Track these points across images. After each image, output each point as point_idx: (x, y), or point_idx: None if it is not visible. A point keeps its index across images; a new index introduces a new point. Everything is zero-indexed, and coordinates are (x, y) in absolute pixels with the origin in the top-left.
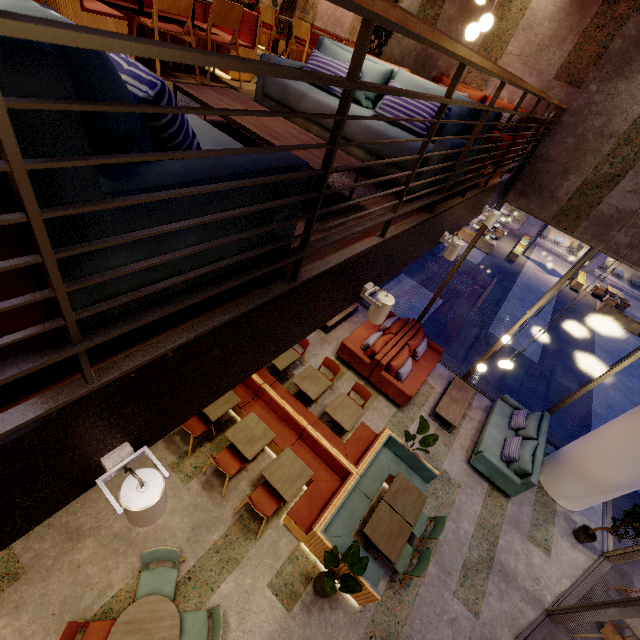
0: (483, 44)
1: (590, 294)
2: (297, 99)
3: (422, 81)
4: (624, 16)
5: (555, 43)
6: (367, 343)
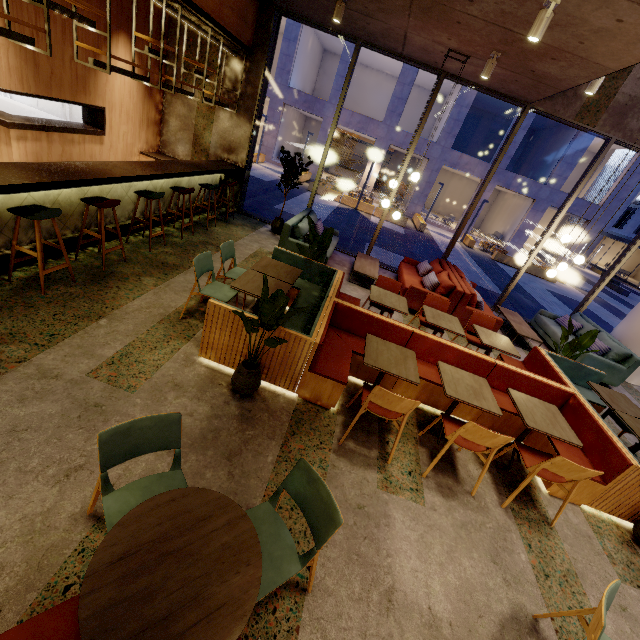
0: None
1: (479, 249)
2: None
3: None
4: None
5: None
6: (434, 282)
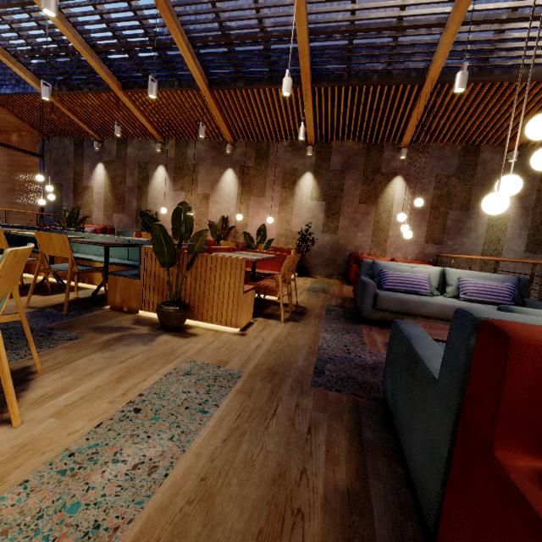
0: (373, 234)
1: None
2: (418, 307)
3: (475, 272)
4: (445, 212)
5: (416, 228)
6: None
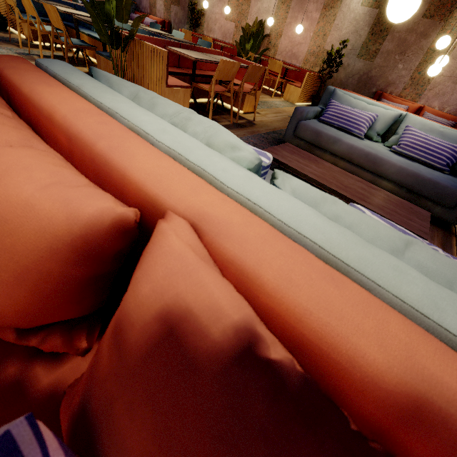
0: (417, 69)
1: None
2: (330, 142)
3: (435, 125)
4: None
5: None
6: None
